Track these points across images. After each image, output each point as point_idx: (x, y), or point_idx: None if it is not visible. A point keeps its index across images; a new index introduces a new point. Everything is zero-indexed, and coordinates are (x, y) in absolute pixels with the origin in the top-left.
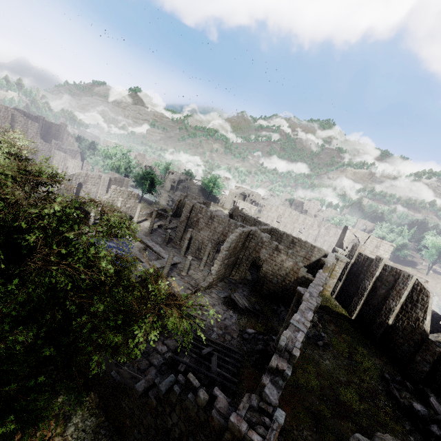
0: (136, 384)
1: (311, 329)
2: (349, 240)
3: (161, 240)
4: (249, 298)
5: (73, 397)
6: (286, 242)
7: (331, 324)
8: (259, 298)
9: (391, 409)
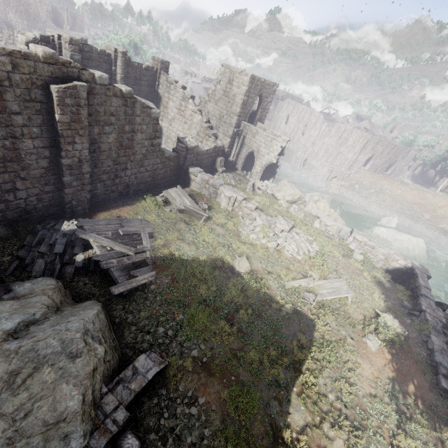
0: None
1: None
2: None
3: None
4: None
5: None
6: None
7: None
8: None
9: None
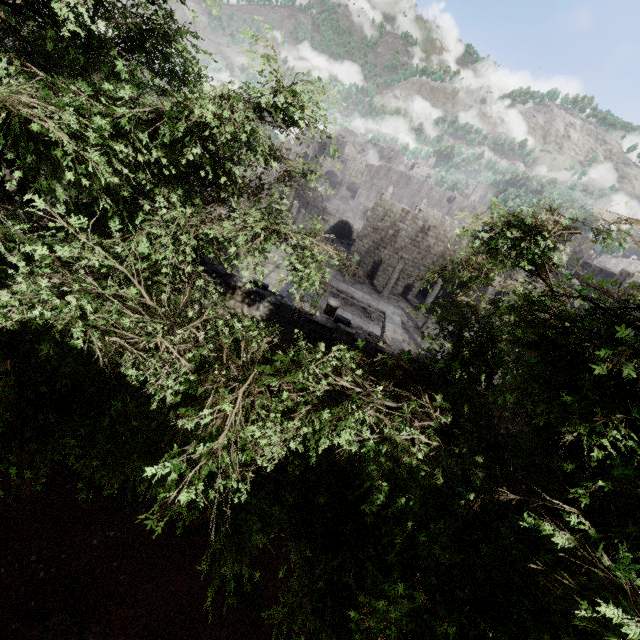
0: None
1: None
2: None
3: (334, 271)
4: None
5: None
6: None
7: None
8: None
9: None
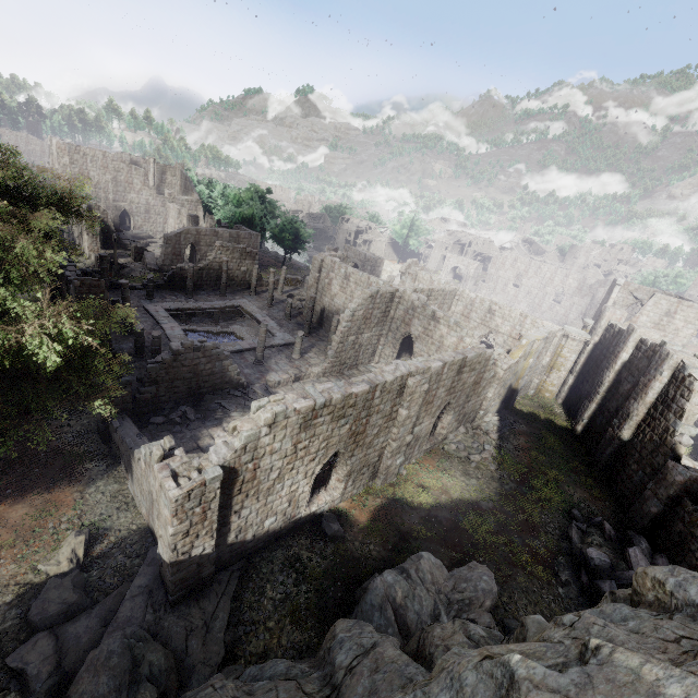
0: (136, 449)
1: (468, 438)
2: (622, 307)
3: (284, 314)
4: None
5: (105, 465)
6: (479, 311)
7: (523, 437)
8: None
9: (552, 553)
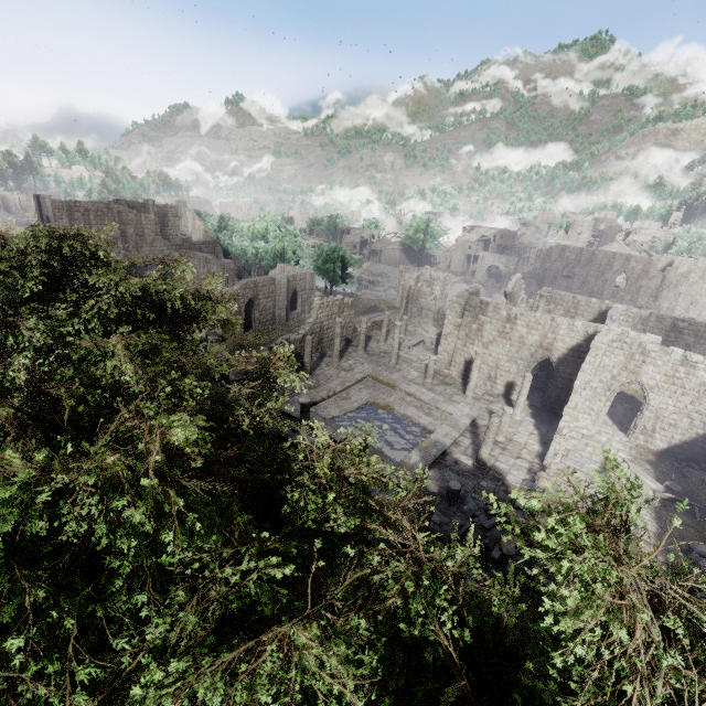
0: None
1: None
2: None
3: (417, 373)
4: (637, 463)
5: None
6: (657, 331)
7: None
8: (654, 459)
9: None
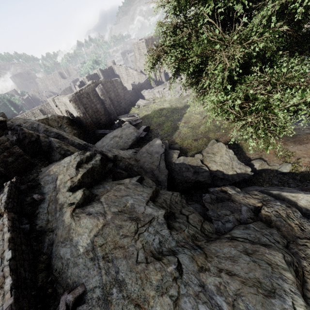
0: None
1: None
2: None
3: None
4: None
5: None
6: None
7: None
8: None
9: None
